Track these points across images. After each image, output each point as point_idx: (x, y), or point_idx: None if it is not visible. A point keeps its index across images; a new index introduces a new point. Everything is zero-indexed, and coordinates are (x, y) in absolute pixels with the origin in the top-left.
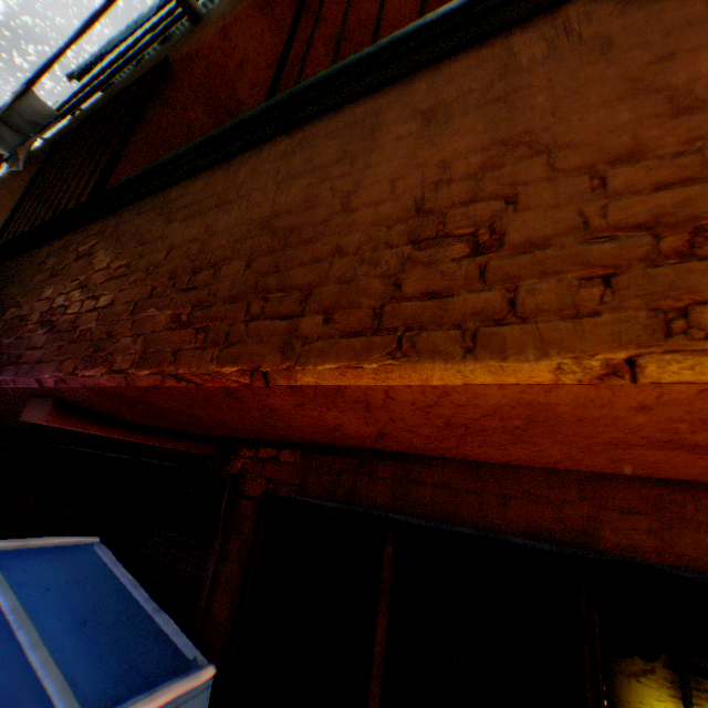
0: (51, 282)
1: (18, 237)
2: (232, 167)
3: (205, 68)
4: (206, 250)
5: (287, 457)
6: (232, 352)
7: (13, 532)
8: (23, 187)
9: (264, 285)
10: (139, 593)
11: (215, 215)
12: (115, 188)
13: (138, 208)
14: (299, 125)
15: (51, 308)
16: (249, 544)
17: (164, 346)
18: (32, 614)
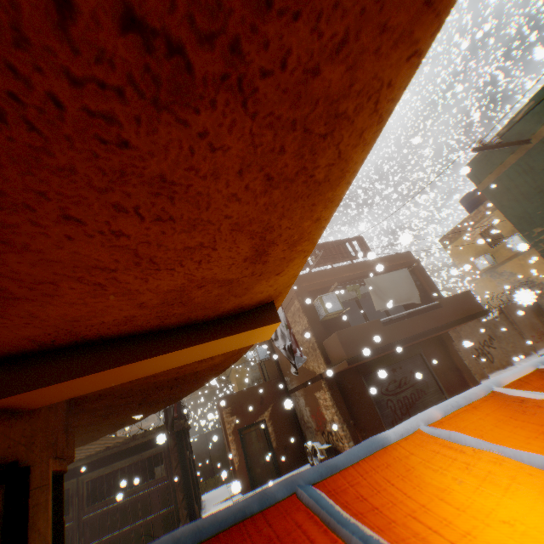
0: None
1: None
2: None
3: None
4: None
5: None
6: None
7: None
8: None
9: None
10: None
11: None
12: None
13: None
14: None
15: None
16: None
17: None
18: None
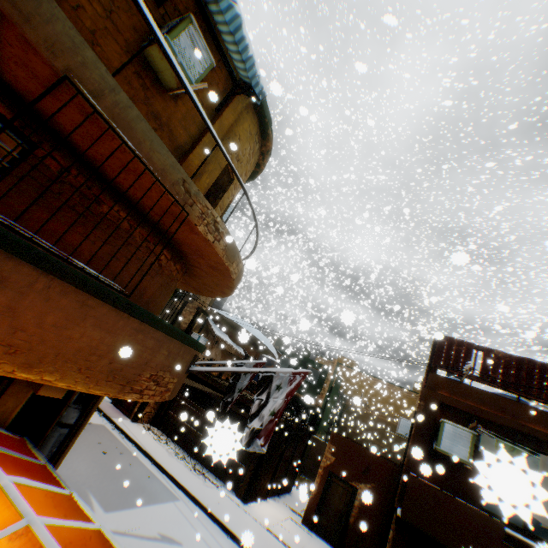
0: None
1: None
2: None
3: None
4: None
5: None
6: None
7: None
8: None
9: None
10: None
11: None
12: None
13: None
14: None
15: None
16: None
17: None
18: None
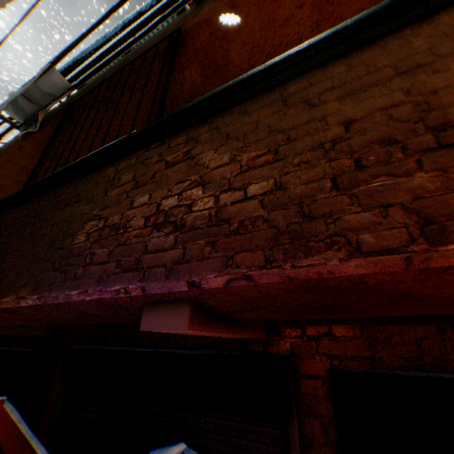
0: (138, 191)
1: (68, 166)
2: (389, 44)
3: (209, 33)
4: (435, 107)
5: (342, 332)
6: None
7: (40, 435)
8: (32, 145)
9: None
10: None
11: (408, 80)
12: (201, 101)
13: (239, 111)
14: None
15: (156, 211)
16: (334, 425)
17: None
18: None
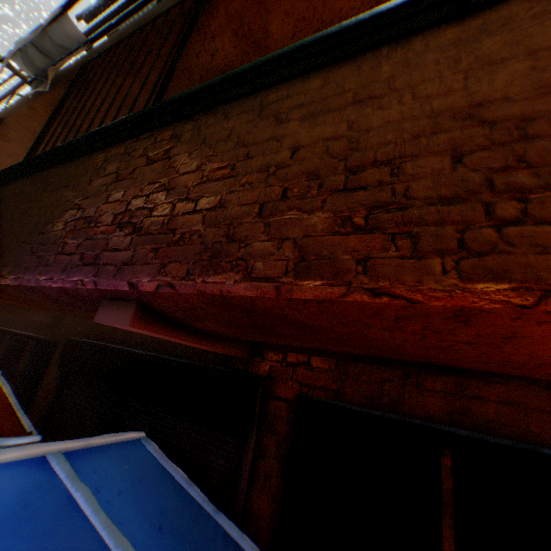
0: (116, 185)
1: (63, 144)
2: (365, 64)
3: None
4: (361, 147)
5: (319, 363)
6: (485, 264)
7: (33, 413)
8: (44, 108)
9: (508, 183)
10: (195, 492)
11: (358, 111)
12: (191, 93)
13: (223, 112)
14: (471, 12)
15: (125, 210)
16: (286, 444)
17: (335, 253)
18: (118, 525)
